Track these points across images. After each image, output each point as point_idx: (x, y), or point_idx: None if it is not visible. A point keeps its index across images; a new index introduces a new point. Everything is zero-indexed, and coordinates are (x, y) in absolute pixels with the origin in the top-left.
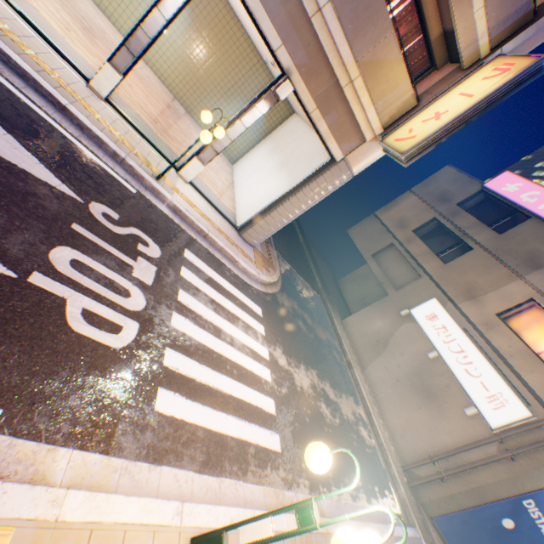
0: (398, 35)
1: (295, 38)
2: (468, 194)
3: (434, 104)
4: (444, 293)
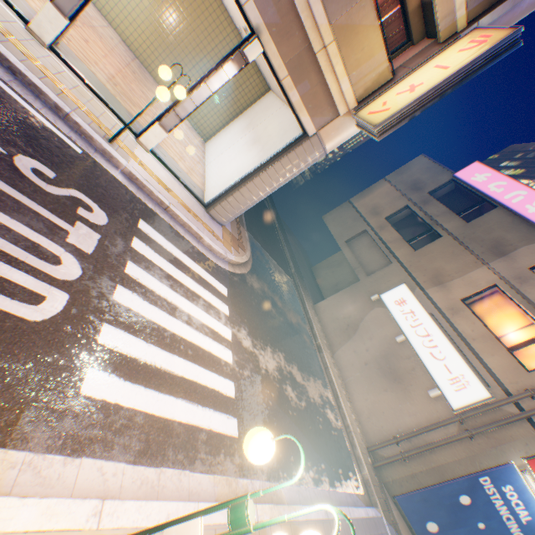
0: None
1: None
2: (440, 183)
3: (410, 77)
4: (414, 279)
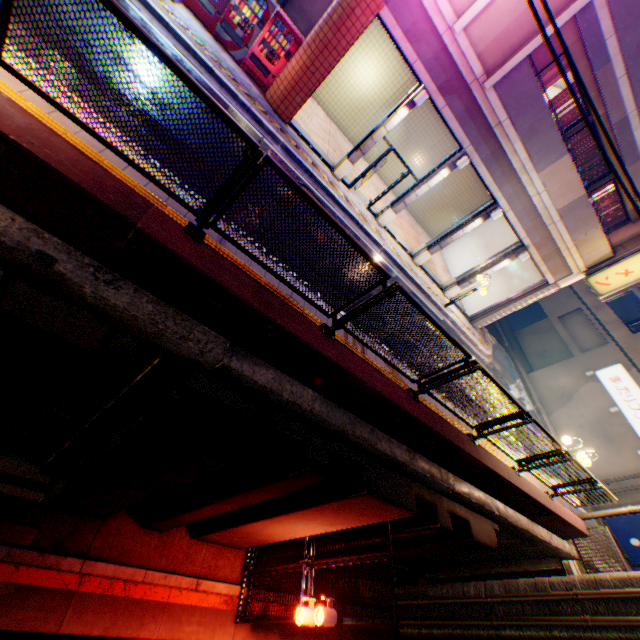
0: (602, 227)
1: (534, 233)
2: None
3: (625, 261)
4: (629, 360)
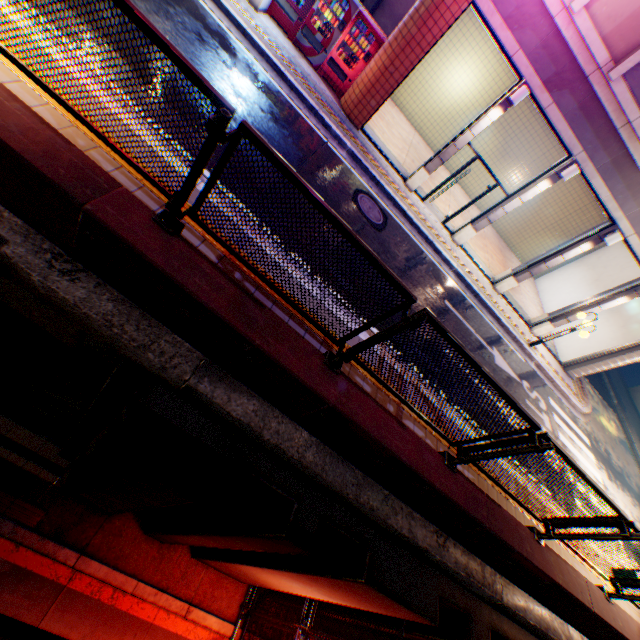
0: None
1: None
2: None
3: None
4: None
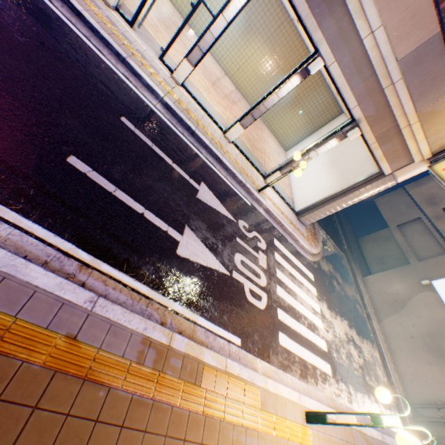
0: None
1: (368, 101)
2: None
3: None
4: None
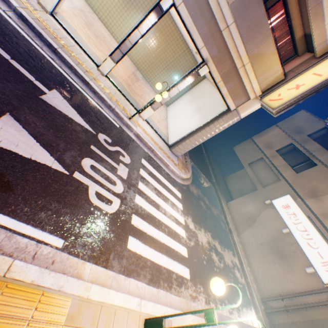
0: (274, 39)
1: (212, 42)
2: (316, 129)
3: (296, 79)
4: (295, 192)
